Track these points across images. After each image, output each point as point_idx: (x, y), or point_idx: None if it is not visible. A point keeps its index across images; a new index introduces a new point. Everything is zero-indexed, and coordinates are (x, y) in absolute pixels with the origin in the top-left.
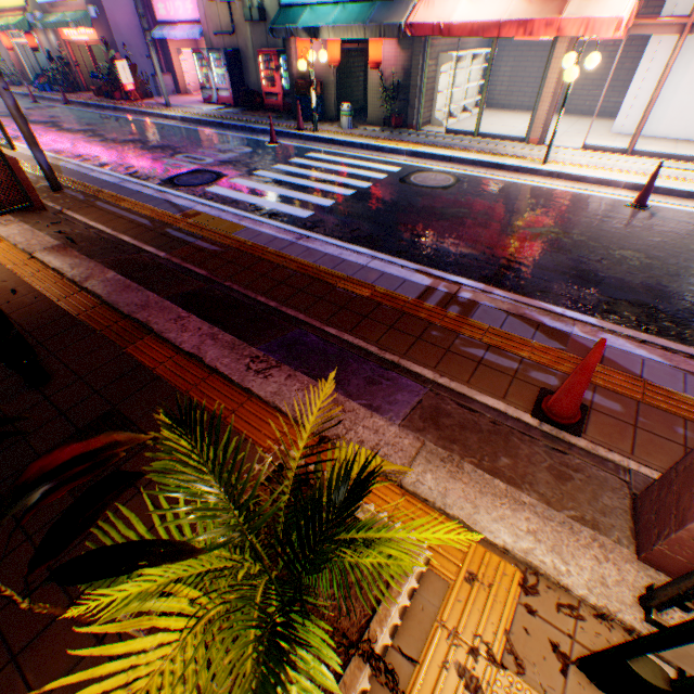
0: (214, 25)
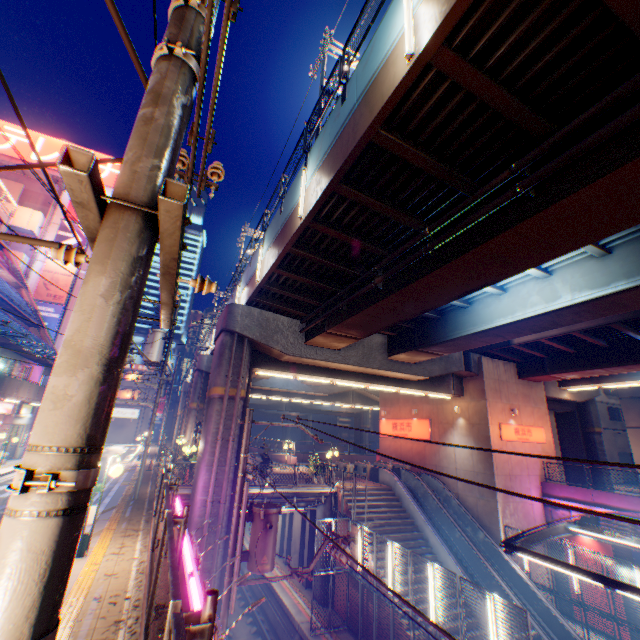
0: None
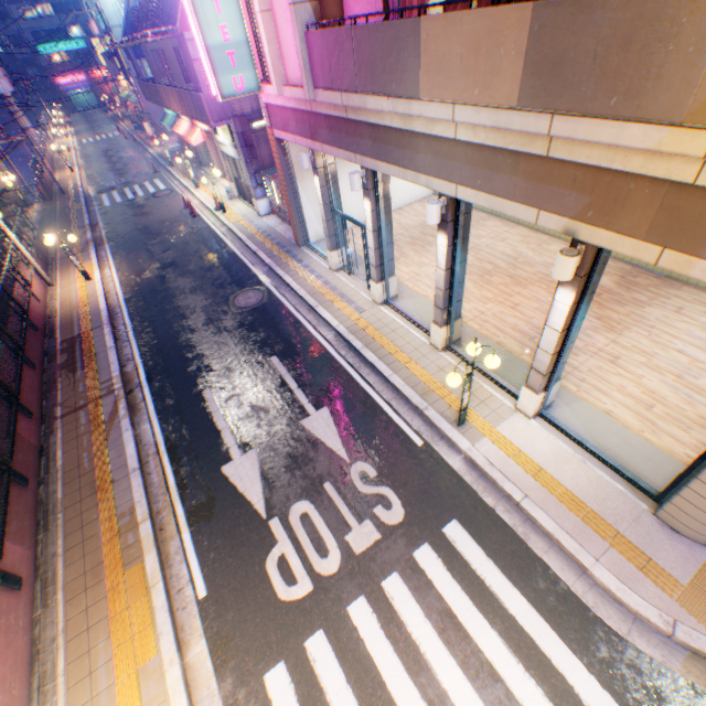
0: None
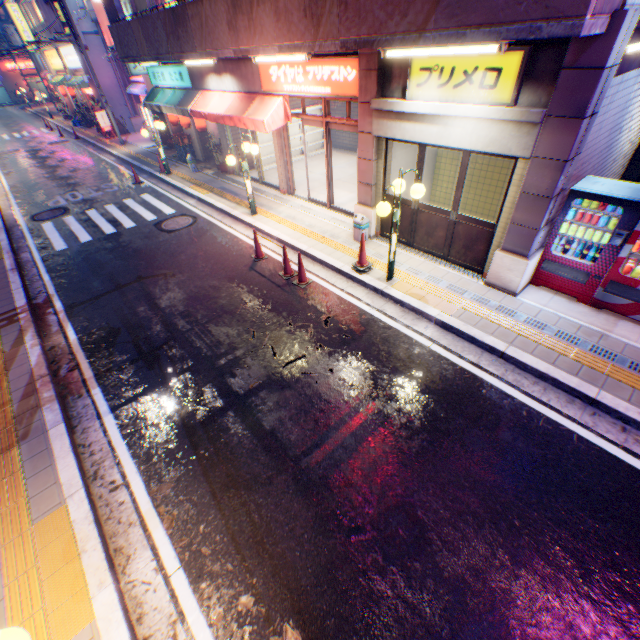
0: (151, 87)
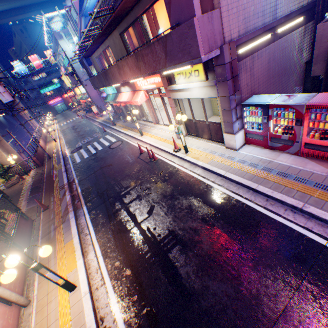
0: None
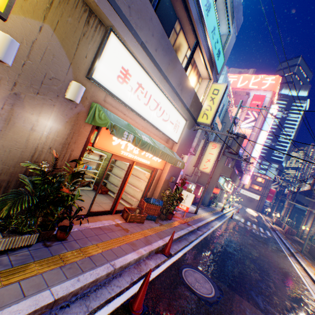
0: (186, 171)
